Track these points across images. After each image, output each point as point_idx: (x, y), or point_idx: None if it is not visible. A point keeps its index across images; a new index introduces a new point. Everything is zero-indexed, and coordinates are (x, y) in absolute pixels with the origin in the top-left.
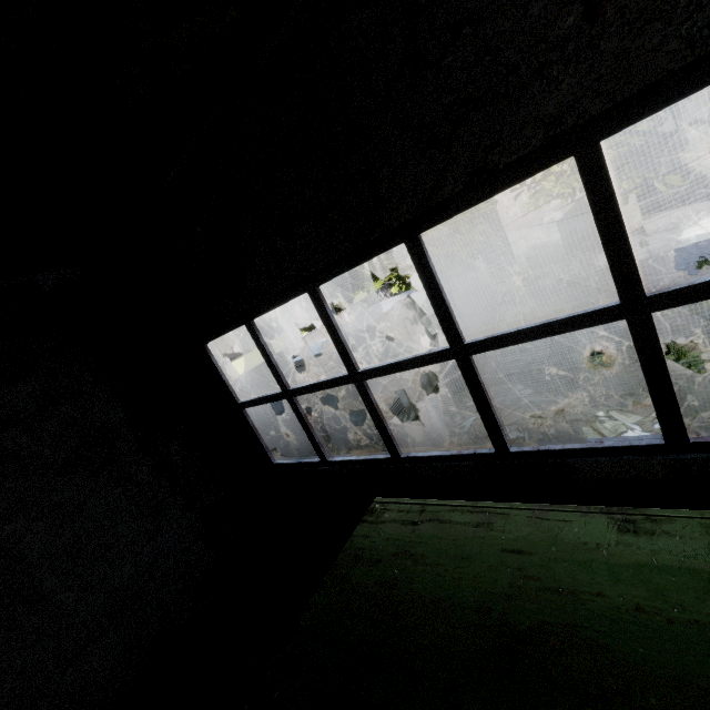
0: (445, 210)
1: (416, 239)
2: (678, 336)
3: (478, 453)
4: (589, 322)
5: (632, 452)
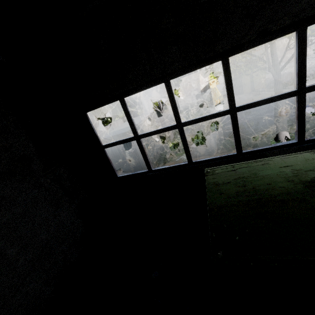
0: (244, 47)
1: (227, 59)
2: (246, 134)
3: (229, 155)
4: (285, 97)
5: (286, 146)
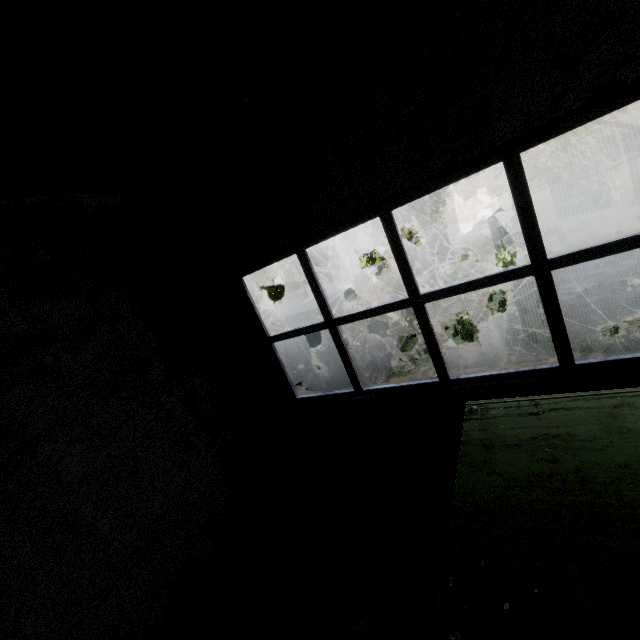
0: (555, 127)
1: (517, 157)
2: (617, 305)
3: (540, 368)
4: None
5: None
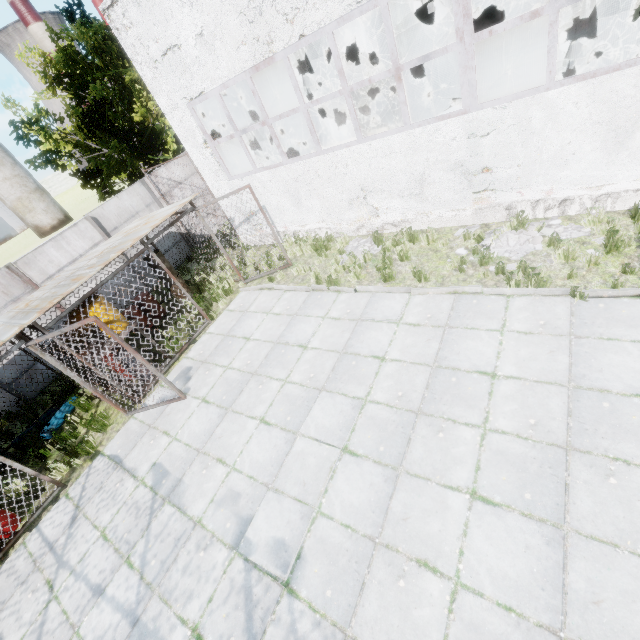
0: None
1: None
2: None
3: None
4: None
5: None
